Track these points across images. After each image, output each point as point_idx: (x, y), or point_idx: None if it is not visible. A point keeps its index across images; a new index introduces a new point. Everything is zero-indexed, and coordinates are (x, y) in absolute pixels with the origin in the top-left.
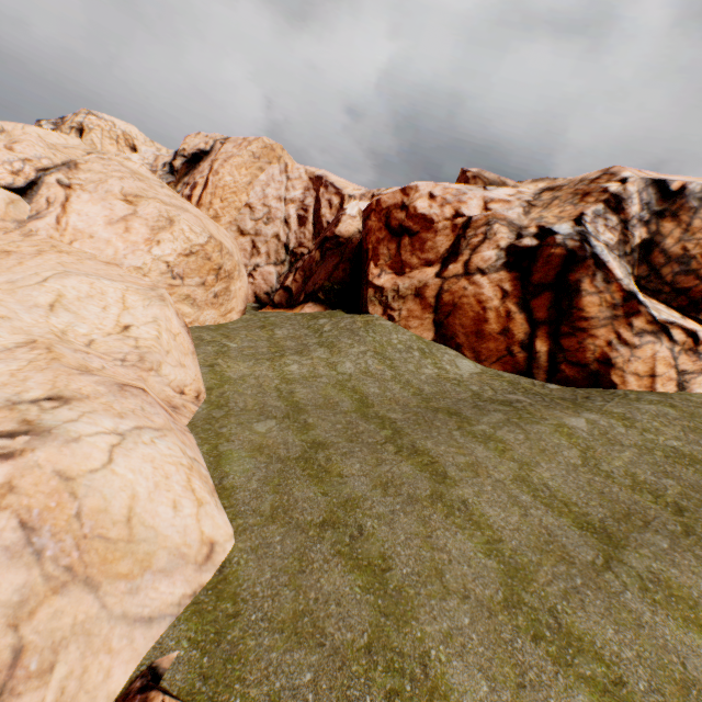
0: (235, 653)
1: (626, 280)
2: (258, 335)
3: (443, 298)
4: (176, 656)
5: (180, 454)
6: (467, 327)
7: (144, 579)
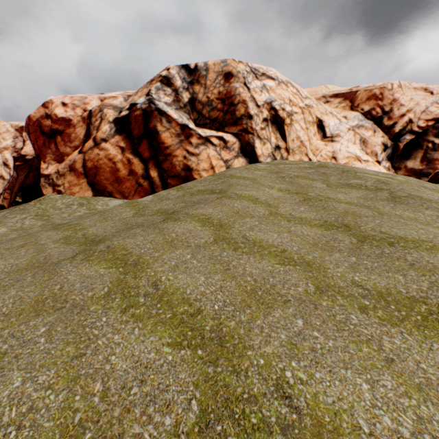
0: None
1: (181, 119)
2: None
3: (88, 165)
4: None
5: None
6: (110, 179)
7: None
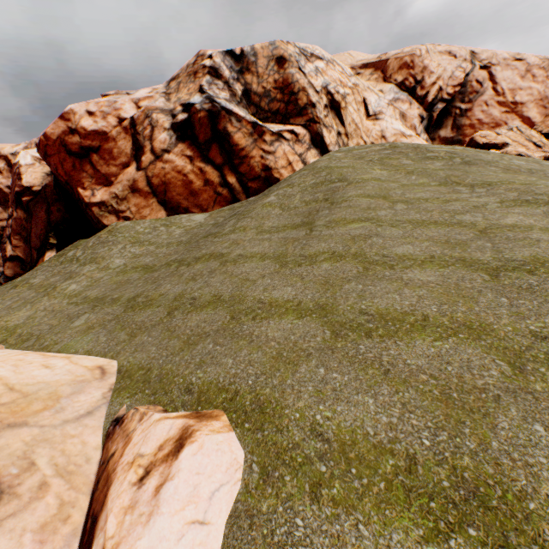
0: (163, 376)
1: (248, 116)
2: (15, 292)
3: (154, 183)
4: (126, 407)
5: (18, 351)
6: (183, 193)
7: (62, 403)
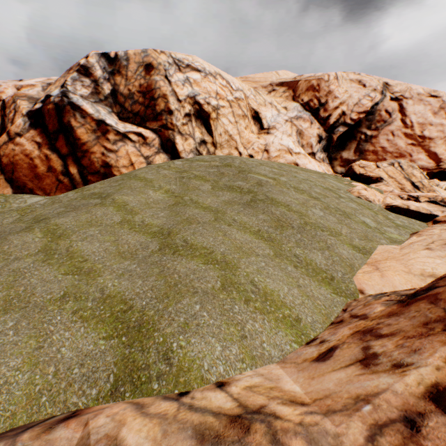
0: None
1: (98, 114)
2: None
3: (4, 161)
4: None
5: None
6: (29, 175)
7: None
